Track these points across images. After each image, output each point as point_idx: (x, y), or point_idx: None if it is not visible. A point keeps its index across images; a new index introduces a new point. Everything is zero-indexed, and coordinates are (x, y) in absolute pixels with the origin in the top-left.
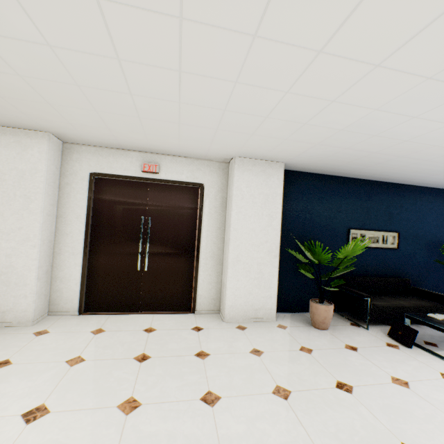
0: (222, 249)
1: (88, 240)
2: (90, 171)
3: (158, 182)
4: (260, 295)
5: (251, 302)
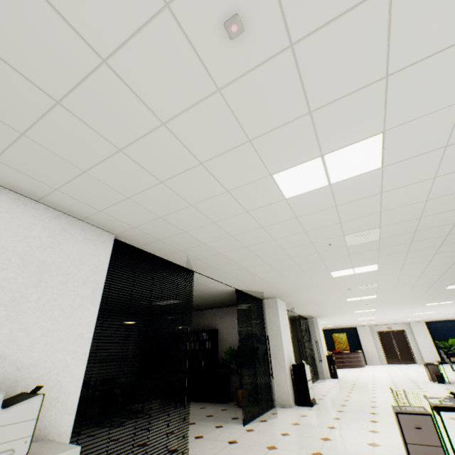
0: (417, 346)
1: (382, 346)
2: (376, 331)
3: (392, 331)
4: (433, 357)
5: (431, 359)
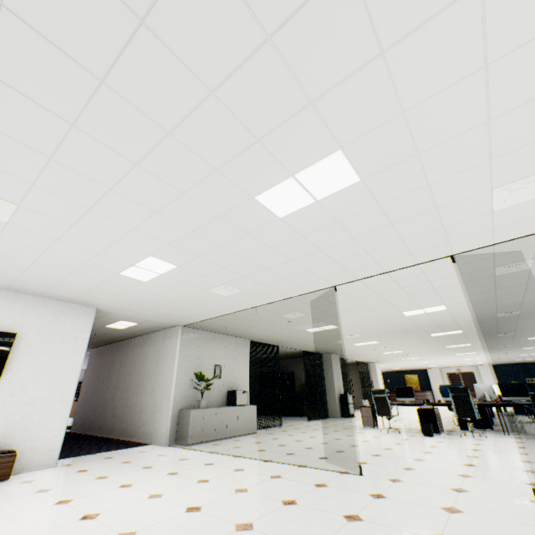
0: None
1: None
2: (446, 373)
3: (461, 373)
4: None
5: None
